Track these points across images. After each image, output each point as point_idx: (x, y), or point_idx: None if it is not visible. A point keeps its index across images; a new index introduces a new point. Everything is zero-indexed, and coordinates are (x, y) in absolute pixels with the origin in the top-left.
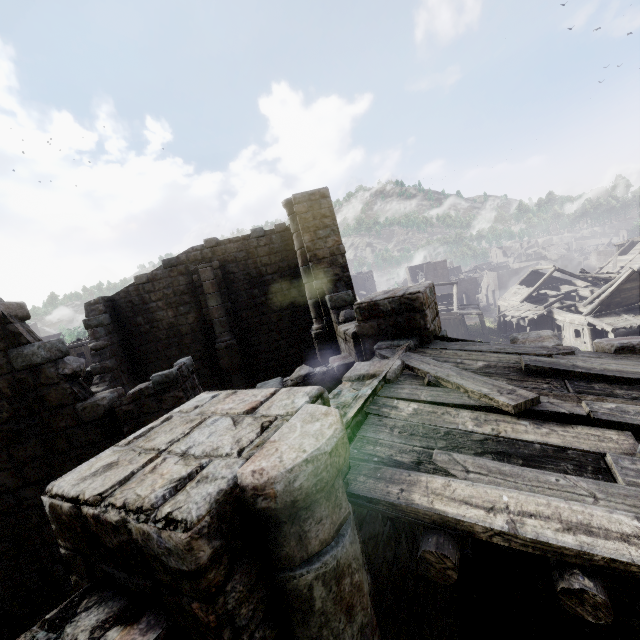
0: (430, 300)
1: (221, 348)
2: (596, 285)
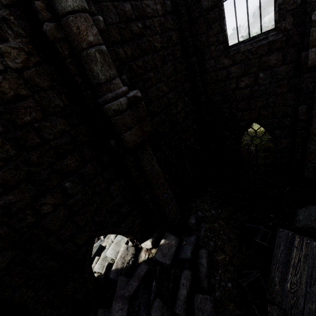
0: None
1: (122, 108)
2: None
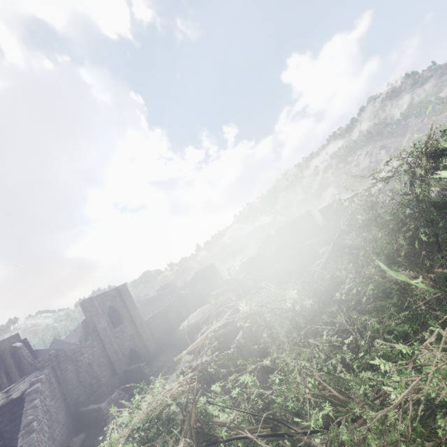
0: (43, 360)
1: None
2: None
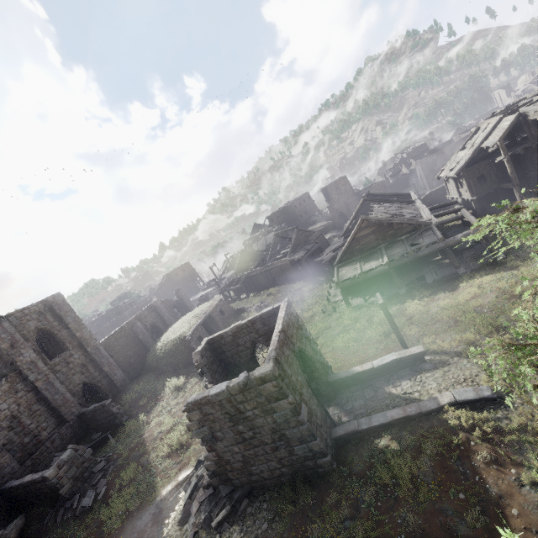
0: None
1: None
2: (411, 203)
